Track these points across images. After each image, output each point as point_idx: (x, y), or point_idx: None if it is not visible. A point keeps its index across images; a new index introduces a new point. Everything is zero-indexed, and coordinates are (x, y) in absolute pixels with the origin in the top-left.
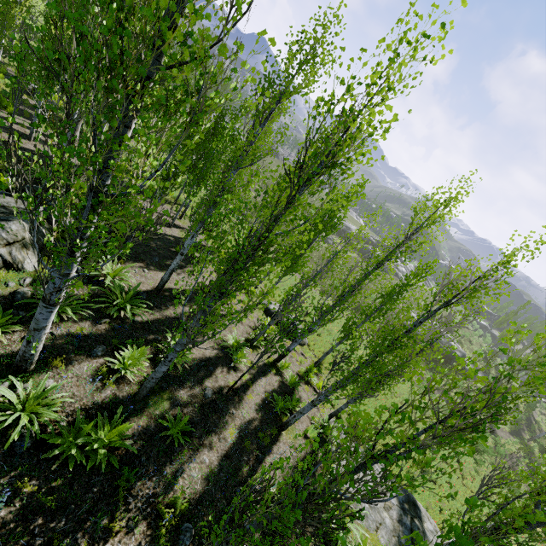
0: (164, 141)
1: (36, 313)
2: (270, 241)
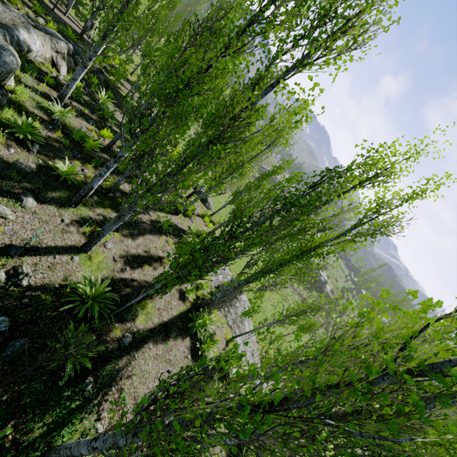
0: (151, 1)
1: (76, 70)
2: (184, 62)
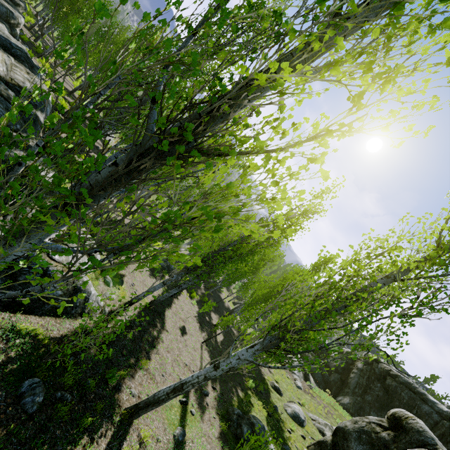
0: None
1: None
2: None
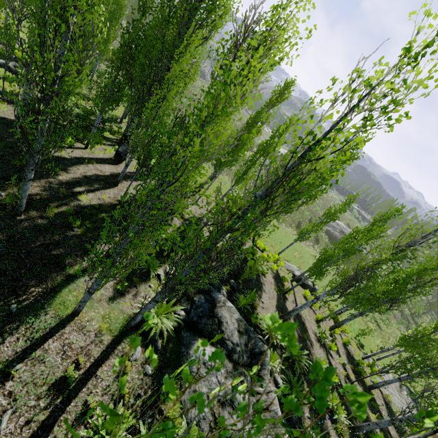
0: None
1: None
2: None
